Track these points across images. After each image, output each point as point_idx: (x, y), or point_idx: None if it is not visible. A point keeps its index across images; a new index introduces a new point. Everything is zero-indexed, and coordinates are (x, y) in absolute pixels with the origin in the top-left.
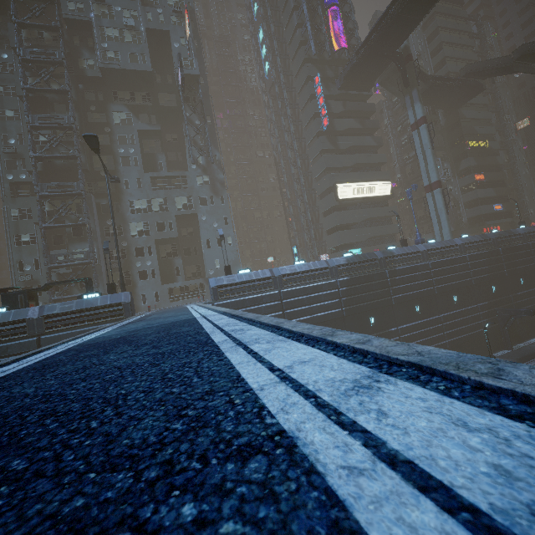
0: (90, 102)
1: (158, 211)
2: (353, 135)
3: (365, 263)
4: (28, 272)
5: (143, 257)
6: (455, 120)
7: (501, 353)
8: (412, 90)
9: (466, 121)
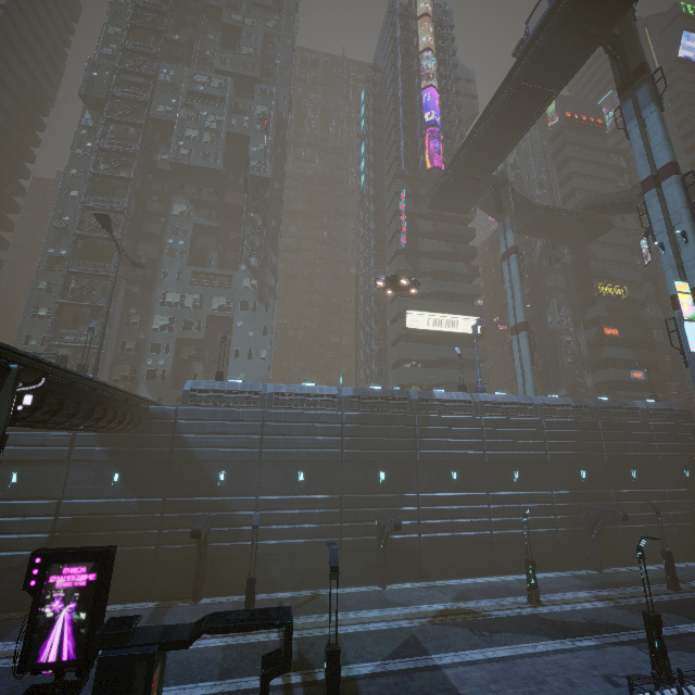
0: (155, 192)
1: (190, 307)
2: (443, 259)
3: (390, 401)
4: (32, 347)
5: (158, 354)
6: (582, 259)
7: (582, 572)
8: (505, 216)
9: (598, 262)
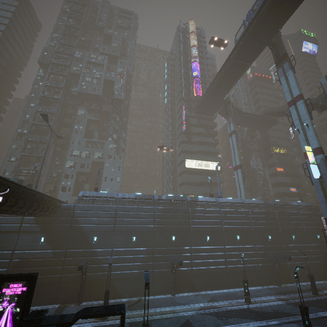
0: (70, 104)
1: (84, 157)
2: (202, 136)
3: (177, 201)
4: (6, 175)
5: (67, 179)
6: (265, 136)
7: (271, 286)
8: (229, 117)
9: (272, 138)
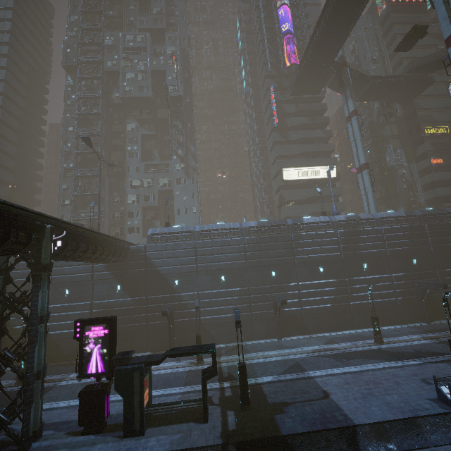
0: (115, 119)
1: (147, 187)
2: (305, 129)
3: (274, 227)
4: None
5: (133, 218)
6: (411, 111)
7: (416, 324)
8: (346, 90)
9: (424, 111)
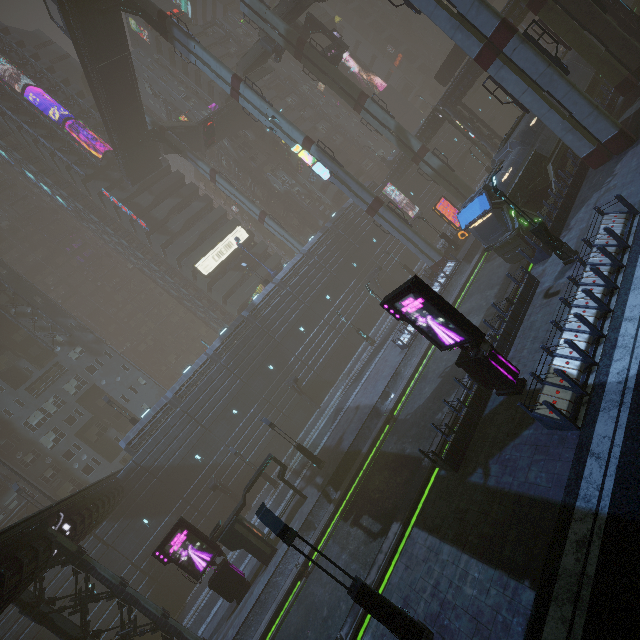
0: None
1: (57, 410)
2: (181, 209)
3: (237, 330)
4: None
5: (75, 456)
6: (259, 130)
7: None
8: (187, 154)
9: None
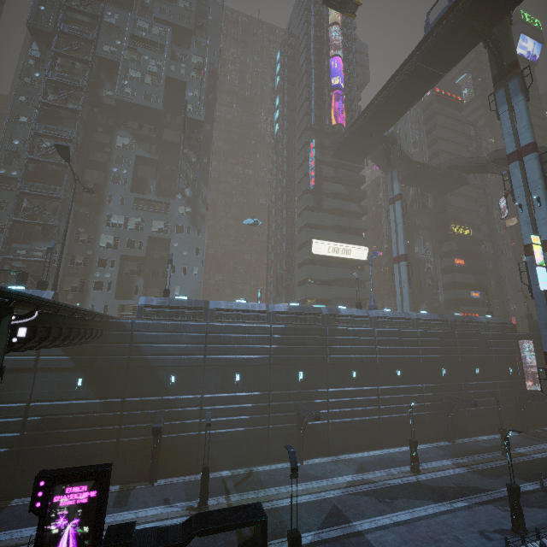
0: (100, 124)
1: (133, 229)
2: (340, 199)
3: (307, 316)
4: None
5: (104, 268)
6: (442, 205)
7: (441, 443)
8: (393, 169)
9: (453, 208)
